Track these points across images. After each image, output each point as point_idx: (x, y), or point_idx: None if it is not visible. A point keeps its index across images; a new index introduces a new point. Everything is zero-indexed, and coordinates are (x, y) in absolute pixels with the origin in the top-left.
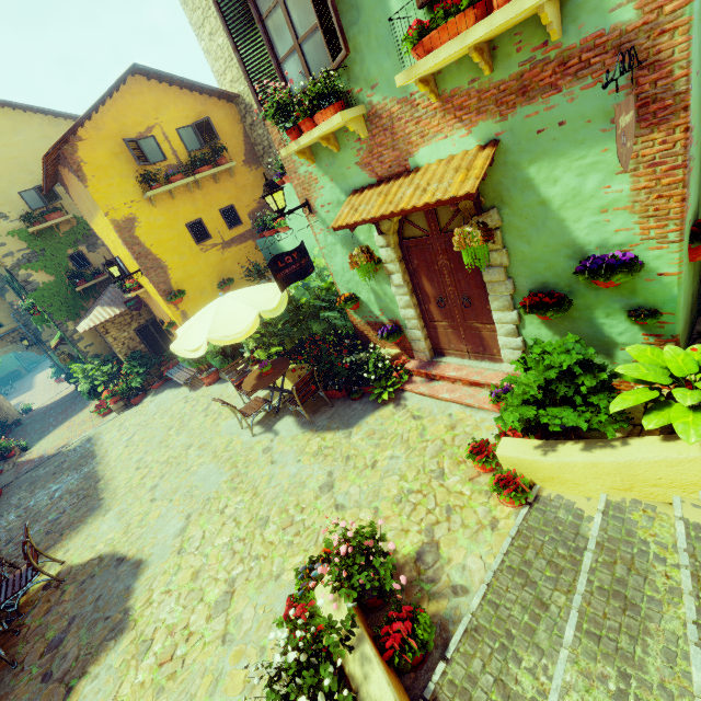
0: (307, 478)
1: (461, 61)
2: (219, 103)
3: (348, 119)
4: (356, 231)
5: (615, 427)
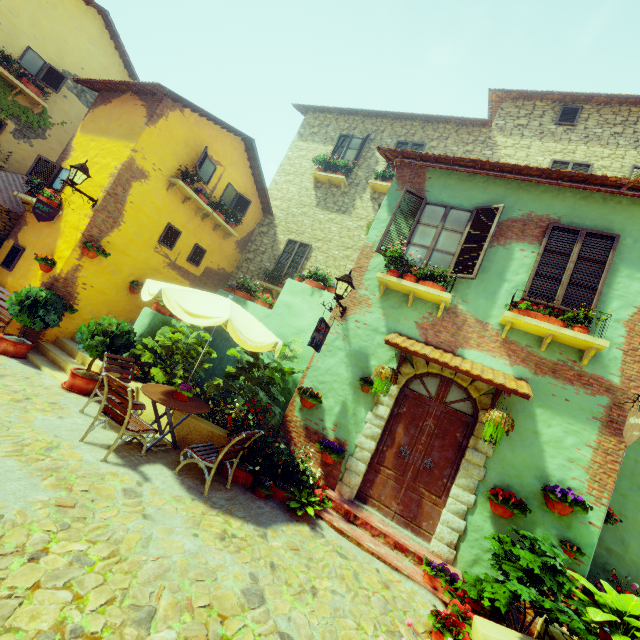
0: (218, 567)
1: (527, 334)
2: (258, 204)
3: (445, 301)
4: (372, 355)
5: (594, 638)
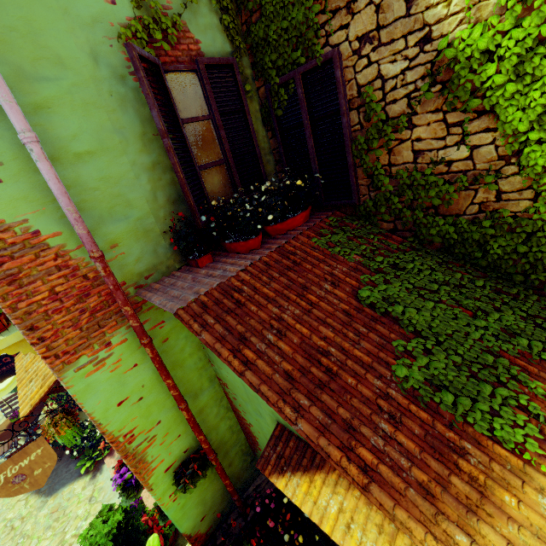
0: None
1: None
2: None
3: None
4: None
5: None
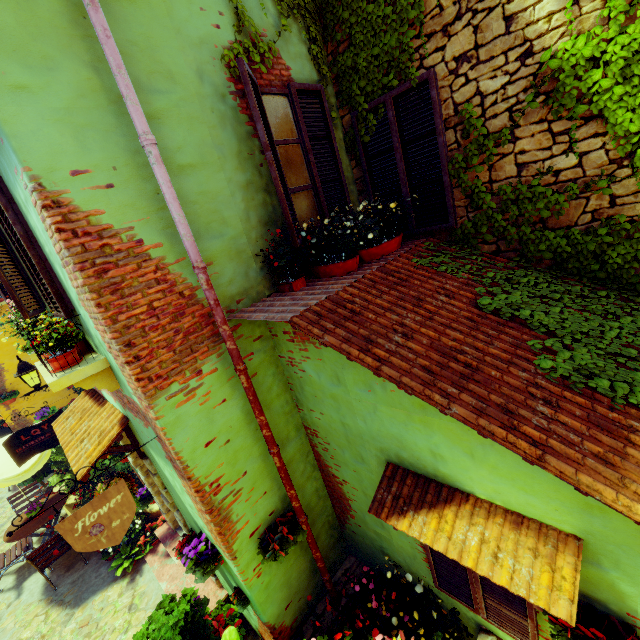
0: None
1: None
2: None
3: None
4: None
5: None
